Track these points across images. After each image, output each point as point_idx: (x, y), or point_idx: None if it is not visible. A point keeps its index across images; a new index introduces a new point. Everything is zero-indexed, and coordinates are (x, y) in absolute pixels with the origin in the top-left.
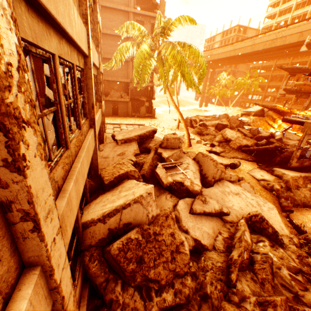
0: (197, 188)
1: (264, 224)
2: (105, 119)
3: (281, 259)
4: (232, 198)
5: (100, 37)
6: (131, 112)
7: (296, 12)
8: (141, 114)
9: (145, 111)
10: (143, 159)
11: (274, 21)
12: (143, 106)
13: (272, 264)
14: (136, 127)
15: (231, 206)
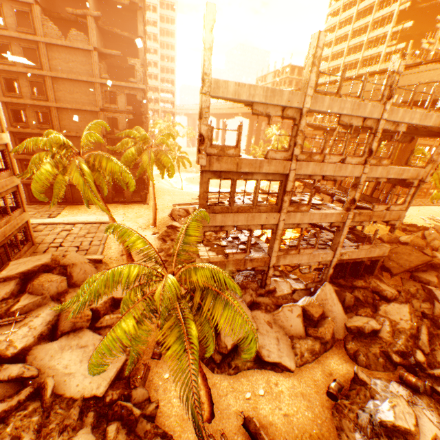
0: (10, 352)
1: (44, 391)
2: (74, 209)
3: (17, 428)
4: (70, 353)
5: (8, 148)
6: (113, 198)
7: (348, 58)
8: (127, 199)
9: (131, 195)
10: (4, 306)
11: (326, 66)
12: (128, 189)
13: (1, 434)
14: (96, 227)
15: (54, 365)
